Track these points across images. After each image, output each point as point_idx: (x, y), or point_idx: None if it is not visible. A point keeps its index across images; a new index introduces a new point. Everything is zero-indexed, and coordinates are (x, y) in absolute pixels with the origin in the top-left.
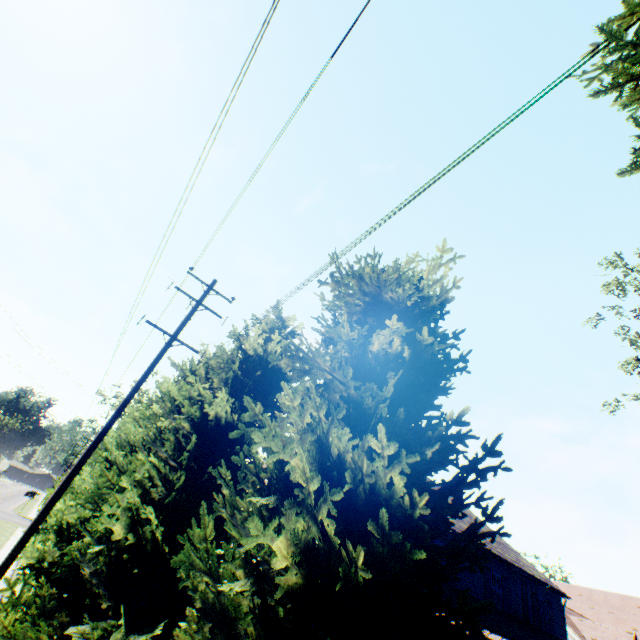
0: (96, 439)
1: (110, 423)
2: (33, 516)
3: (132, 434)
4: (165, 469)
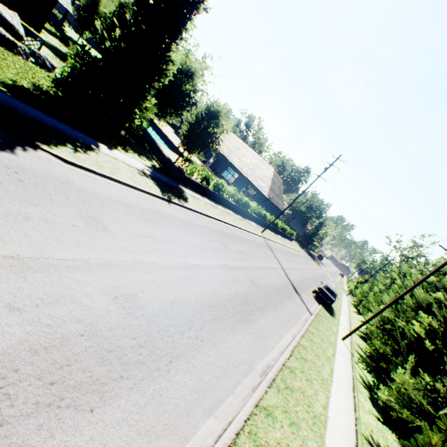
0: (403, 293)
1: (410, 289)
2: (345, 289)
3: (416, 291)
4: (437, 325)
